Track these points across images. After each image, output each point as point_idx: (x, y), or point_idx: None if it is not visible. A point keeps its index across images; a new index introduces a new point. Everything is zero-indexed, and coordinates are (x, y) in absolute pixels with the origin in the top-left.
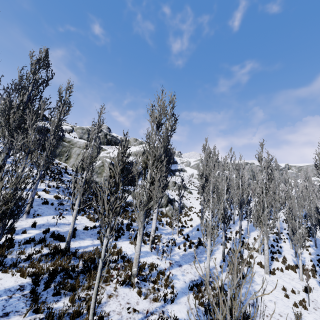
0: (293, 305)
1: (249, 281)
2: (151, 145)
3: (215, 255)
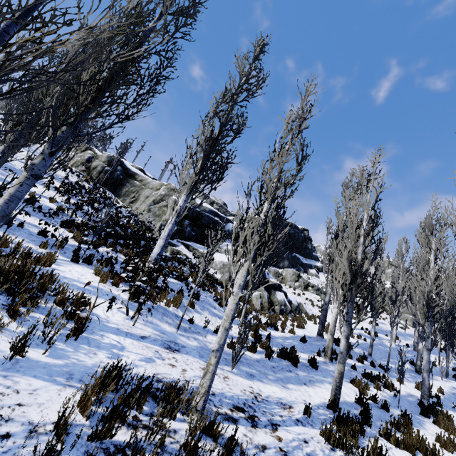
0: None
1: None
2: None
3: (315, 388)
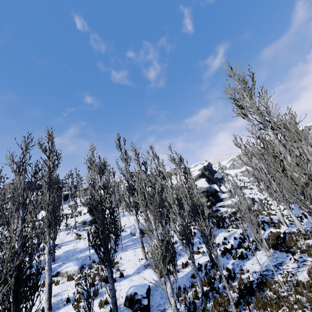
0: None
1: None
2: (198, 167)
3: None
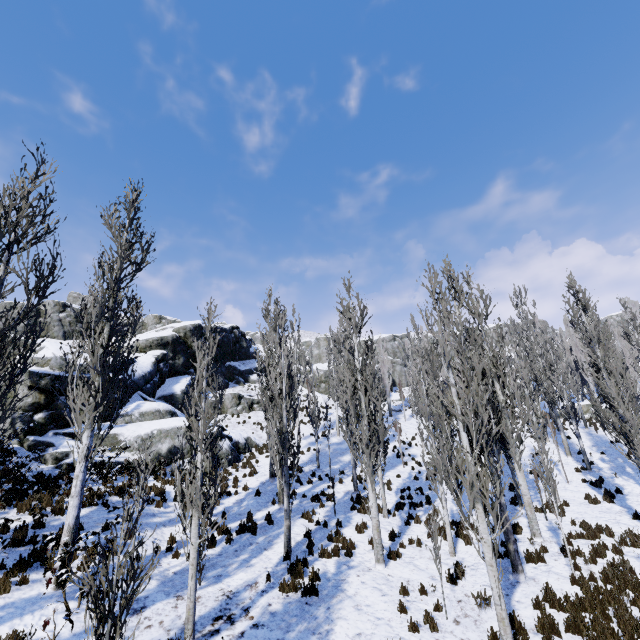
0: (408, 629)
1: (327, 597)
2: (183, 323)
3: (273, 547)
